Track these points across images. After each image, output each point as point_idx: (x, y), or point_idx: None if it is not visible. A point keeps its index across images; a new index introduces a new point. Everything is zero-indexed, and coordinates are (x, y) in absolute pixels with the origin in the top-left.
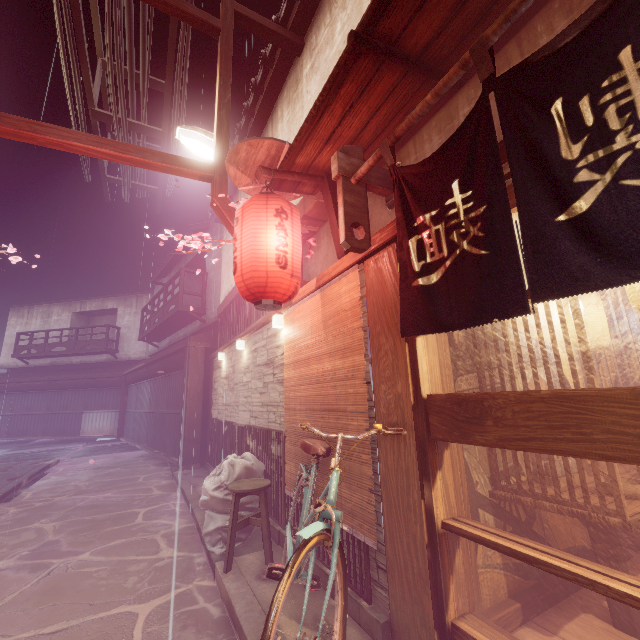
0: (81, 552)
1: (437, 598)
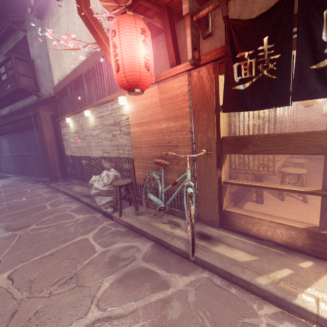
0: (29, 226)
1: (219, 204)
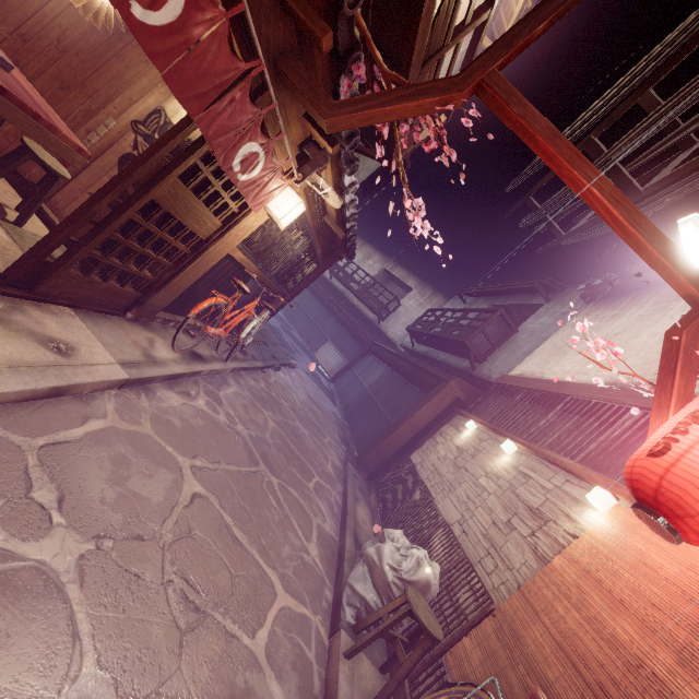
0: (275, 474)
1: None
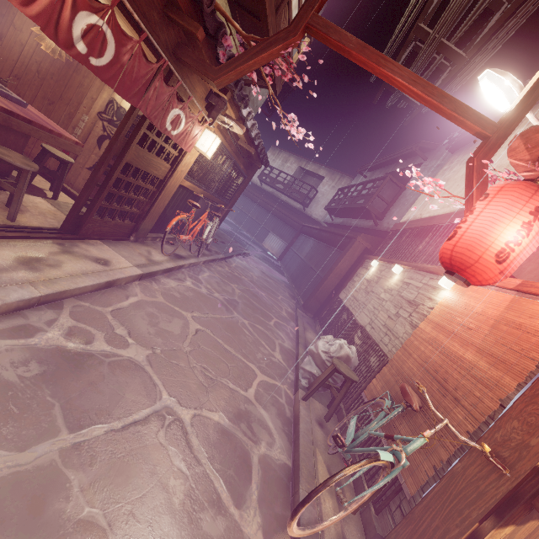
0: (245, 318)
1: None
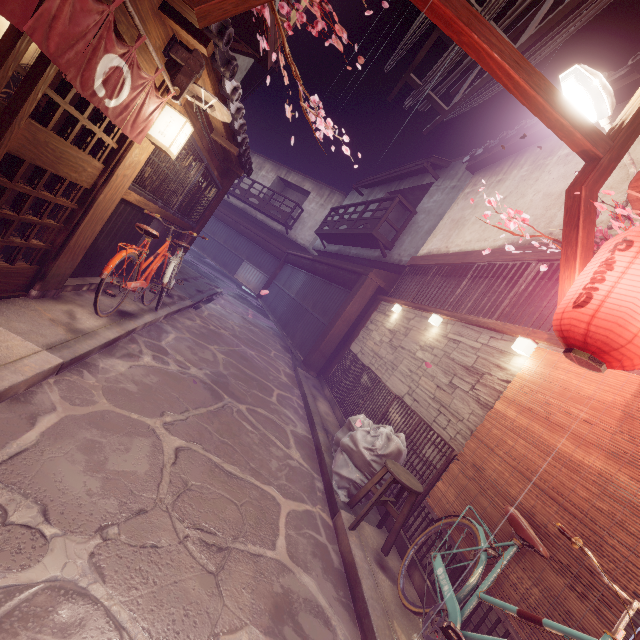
0: (240, 401)
1: None
